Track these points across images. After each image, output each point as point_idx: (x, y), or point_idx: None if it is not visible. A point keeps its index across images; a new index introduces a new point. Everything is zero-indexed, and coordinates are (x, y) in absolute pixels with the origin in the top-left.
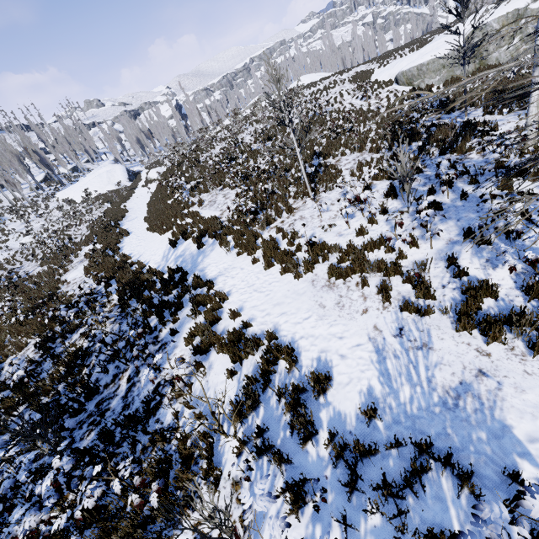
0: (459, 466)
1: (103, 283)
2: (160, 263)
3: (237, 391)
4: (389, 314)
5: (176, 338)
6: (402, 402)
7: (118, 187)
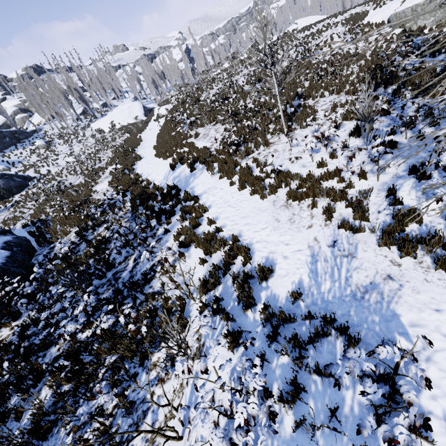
0: (352, 335)
1: (121, 193)
2: (162, 181)
3: (206, 273)
4: (328, 230)
5: (168, 235)
6: (322, 291)
7: (136, 120)
